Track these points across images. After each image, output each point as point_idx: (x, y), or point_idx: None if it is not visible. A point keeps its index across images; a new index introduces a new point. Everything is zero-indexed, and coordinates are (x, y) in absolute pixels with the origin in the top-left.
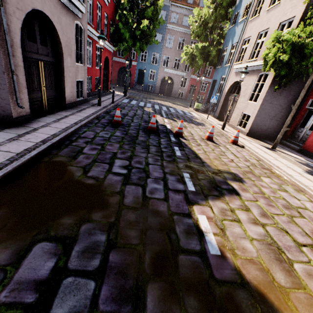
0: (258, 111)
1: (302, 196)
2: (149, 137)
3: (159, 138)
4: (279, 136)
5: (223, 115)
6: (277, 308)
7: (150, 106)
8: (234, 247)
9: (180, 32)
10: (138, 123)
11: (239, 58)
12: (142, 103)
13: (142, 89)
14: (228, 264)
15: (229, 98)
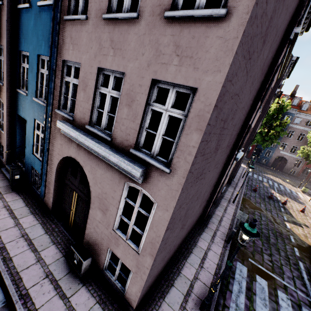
0: None
1: None
2: (270, 200)
3: (274, 202)
4: None
5: None
6: (298, 236)
7: (266, 181)
8: (294, 230)
9: (301, 129)
10: (263, 192)
11: None
12: (260, 177)
13: (256, 161)
14: (291, 230)
15: None
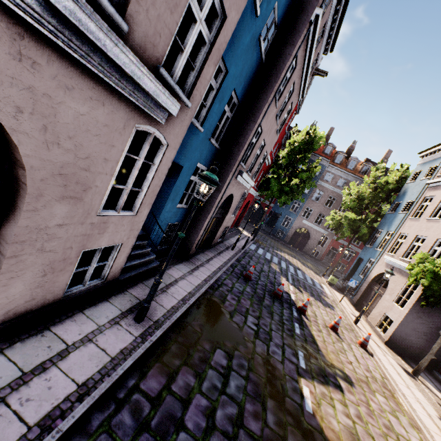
0: (403, 320)
1: (414, 432)
2: (274, 303)
3: (282, 308)
4: (422, 361)
5: (362, 305)
6: None
7: (277, 262)
8: (323, 416)
9: (332, 191)
10: (265, 283)
11: (393, 249)
12: (269, 254)
13: (269, 232)
14: (316, 421)
15: (373, 287)
